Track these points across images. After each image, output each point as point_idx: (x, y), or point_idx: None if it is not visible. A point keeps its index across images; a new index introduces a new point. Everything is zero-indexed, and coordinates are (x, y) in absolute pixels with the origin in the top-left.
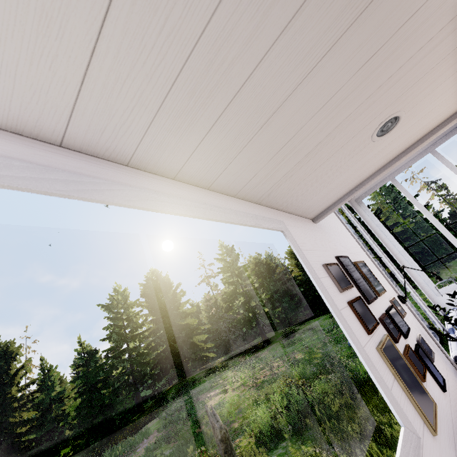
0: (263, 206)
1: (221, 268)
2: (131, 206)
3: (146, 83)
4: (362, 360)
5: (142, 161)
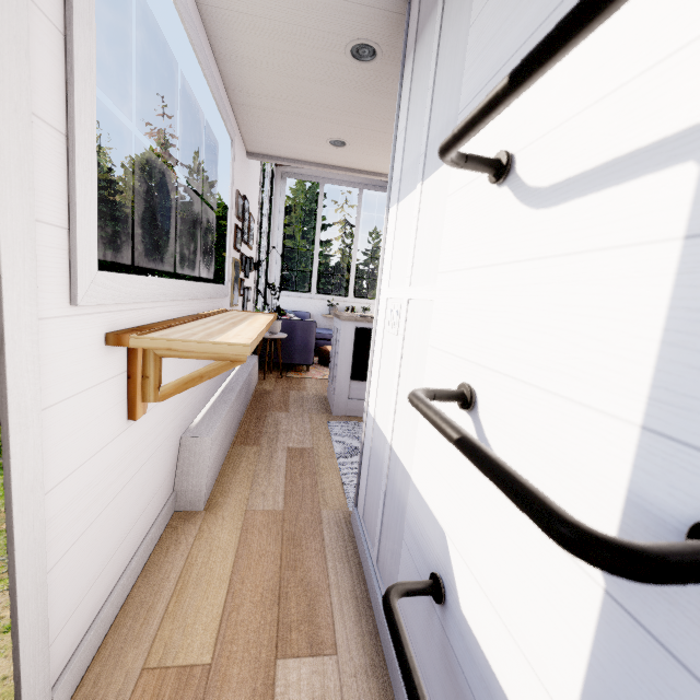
0: (232, 107)
1: None
2: (196, 51)
3: (262, 6)
4: (228, 250)
5: (208, 12)
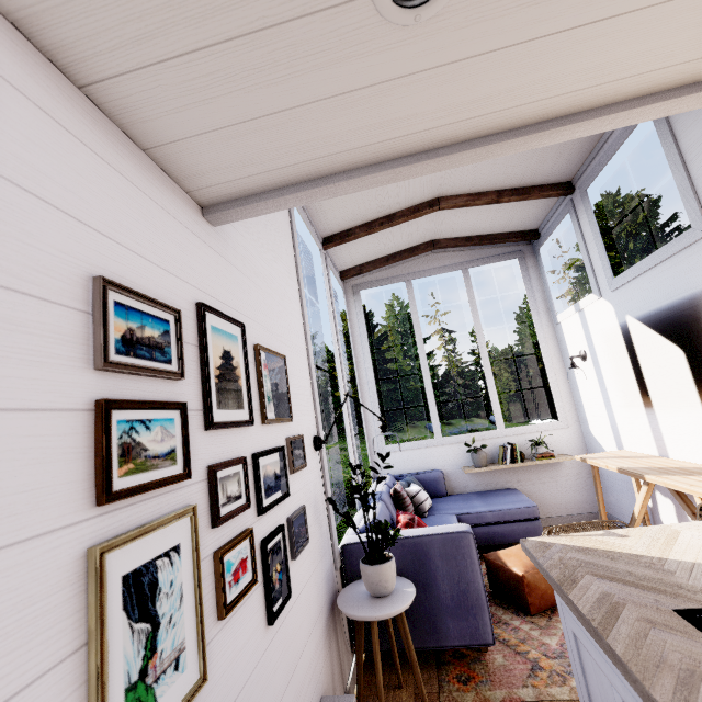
0: None
1: None
2: None
3: None
4: None
5: None
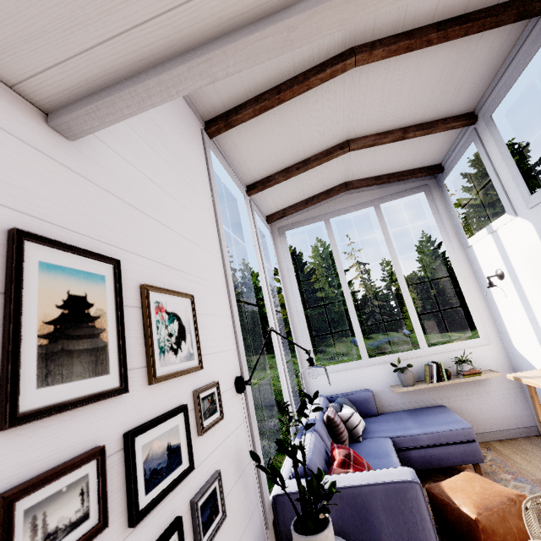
0: None
1: None
2: None
3: None
4: None
5: None
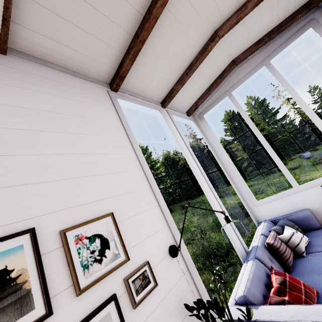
0: None
1: None
2: None
3: None
4: None
5: None
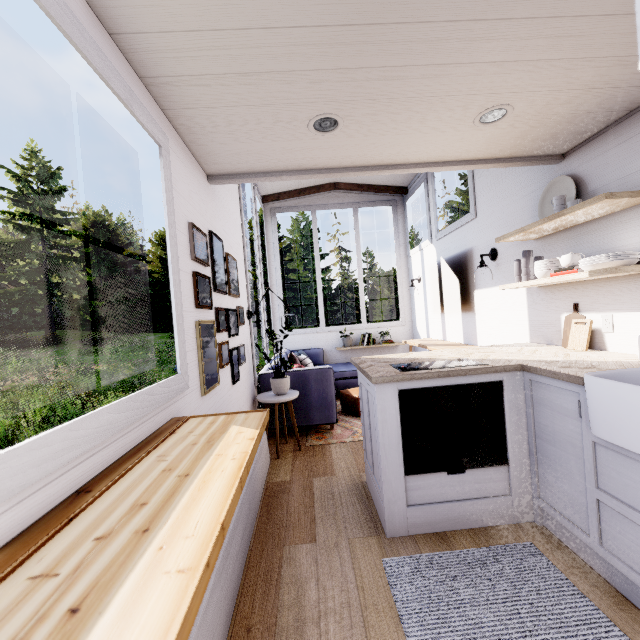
0: (150, 94)
1: (12, 193)
2: None
3: None
4: (175, 315)
5: None
